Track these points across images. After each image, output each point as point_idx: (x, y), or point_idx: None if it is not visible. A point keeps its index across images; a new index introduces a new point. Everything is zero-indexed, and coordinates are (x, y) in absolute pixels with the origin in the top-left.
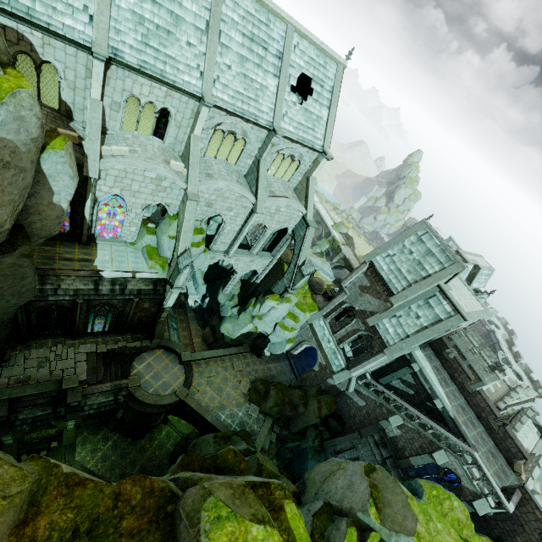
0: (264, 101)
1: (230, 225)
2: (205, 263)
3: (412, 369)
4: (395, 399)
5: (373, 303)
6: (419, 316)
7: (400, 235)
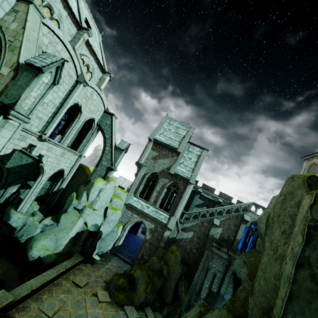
0: (73, 6)
1: (52, 94)
2: (9, 146)
3: (198, 194)
4: (208, 209)
5: (166, 162)
6: (190, 158)
7: (160, 124)
